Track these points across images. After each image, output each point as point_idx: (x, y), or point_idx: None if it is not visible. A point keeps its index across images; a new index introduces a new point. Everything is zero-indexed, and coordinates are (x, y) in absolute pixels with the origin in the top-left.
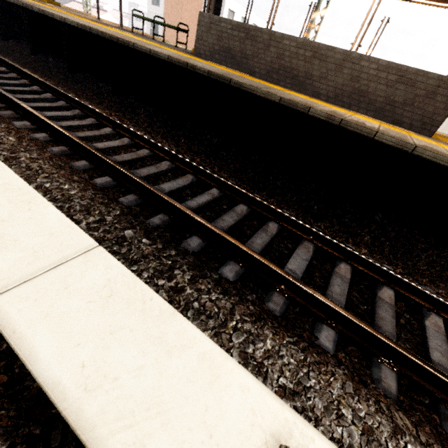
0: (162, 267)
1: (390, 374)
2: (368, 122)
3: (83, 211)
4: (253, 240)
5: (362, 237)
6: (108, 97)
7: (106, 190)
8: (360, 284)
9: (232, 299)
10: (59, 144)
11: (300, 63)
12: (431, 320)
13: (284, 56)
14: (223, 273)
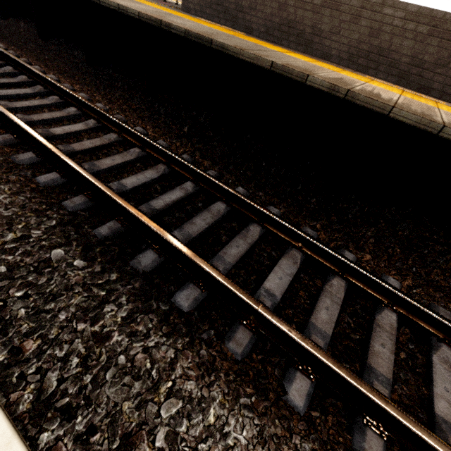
0: (88, 303)
1: (376, 443)
2: (385, 91)
3: (3, 225)
4: (226, 250)
5: (366, 239)
6: (83, 68)
7: (49, 191)
8: (356, 303)
9: (179, 342)
10: (8, 131)
11: (307, 14)
12: (441, 354)
13: (287, 6)
14: (177, 301)
